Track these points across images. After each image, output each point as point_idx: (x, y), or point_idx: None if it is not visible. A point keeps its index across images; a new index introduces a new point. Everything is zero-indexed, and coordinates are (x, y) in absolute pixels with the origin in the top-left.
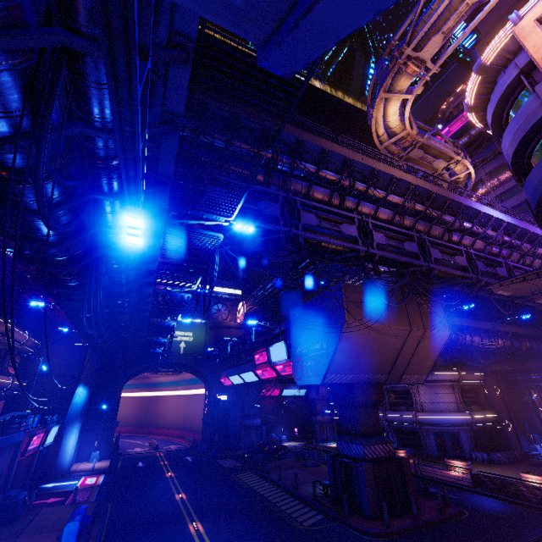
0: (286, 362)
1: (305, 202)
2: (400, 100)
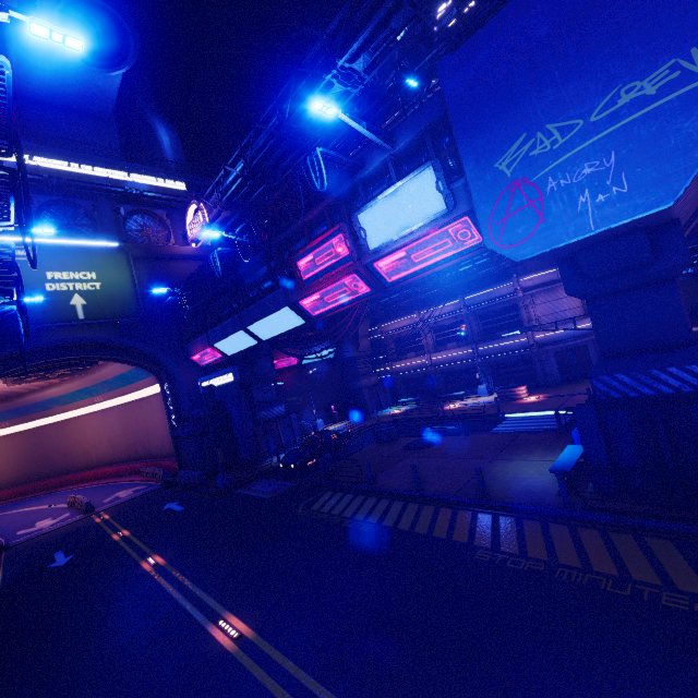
0: (432, 228)
1: None
2: None
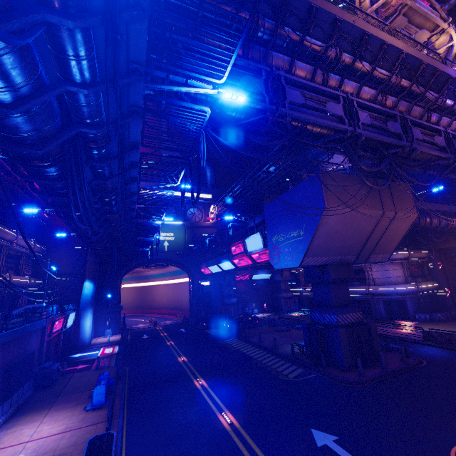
0: (262, 250)
1: (289, 78)
2: None
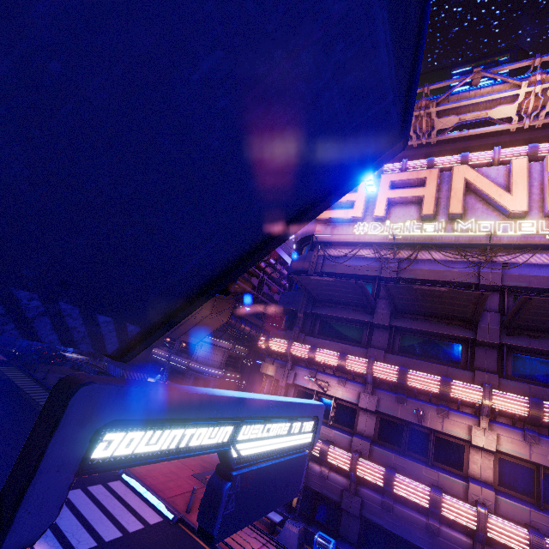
0: None
1: None
2: None
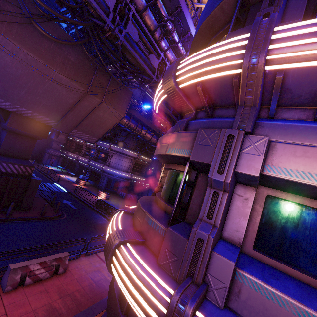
0: None
1: None
2: None
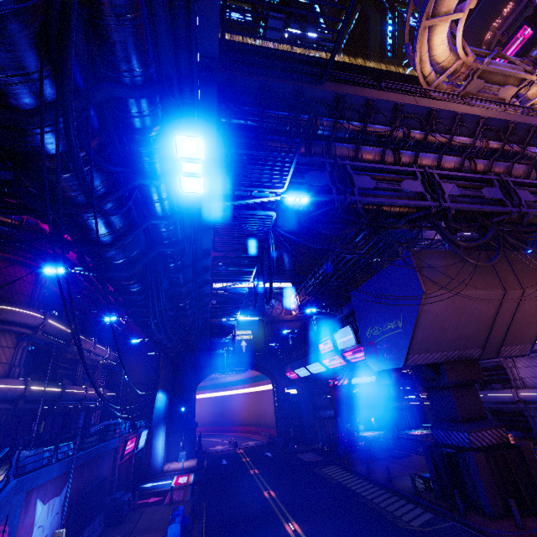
0: (355, 347)
1: (355, 165)
2: (448, 24)
